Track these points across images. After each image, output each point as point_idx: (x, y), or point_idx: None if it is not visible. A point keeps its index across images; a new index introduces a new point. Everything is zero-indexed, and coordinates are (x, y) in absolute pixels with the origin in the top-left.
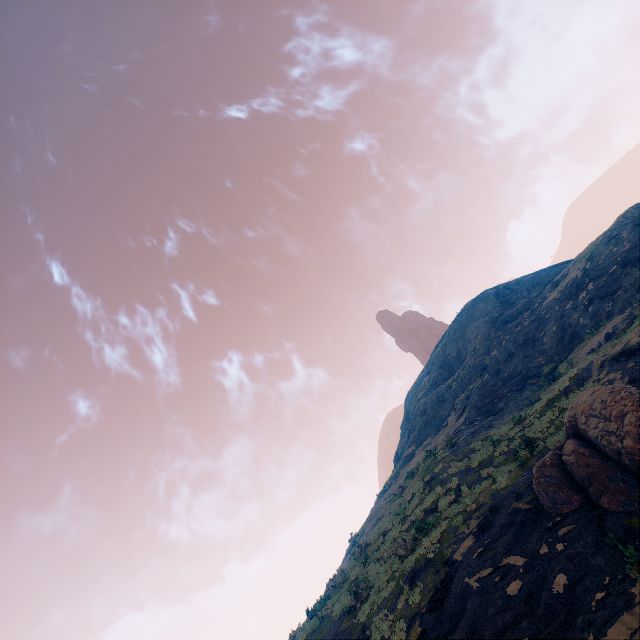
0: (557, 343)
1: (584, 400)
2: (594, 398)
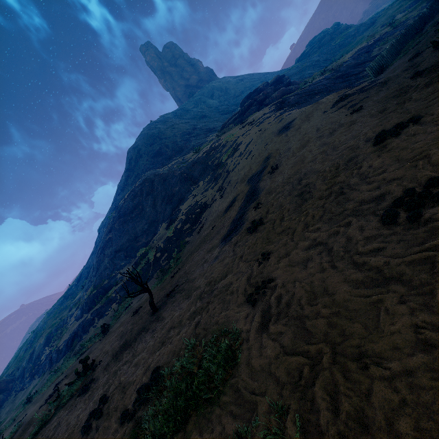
0: None
1: None
2: None
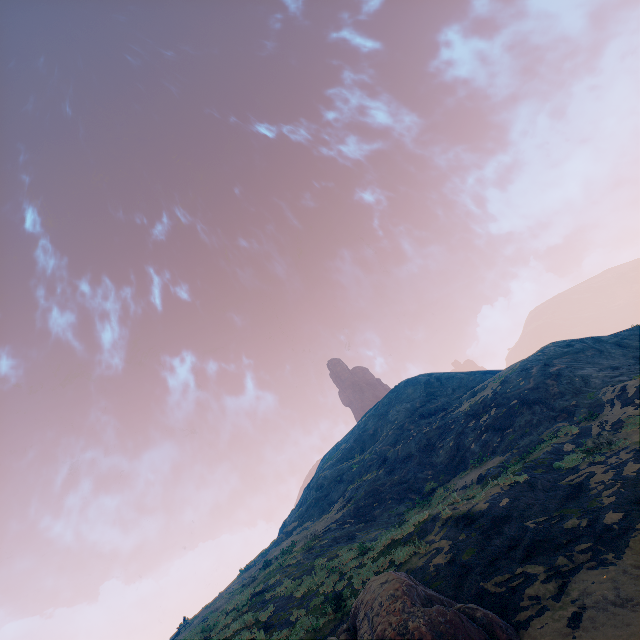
0: (448, 461)
1: (375, 588)
2: (379, 593)
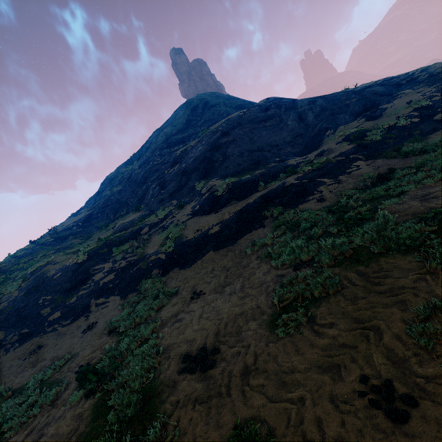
0: (141, 196)
1: None
2: None
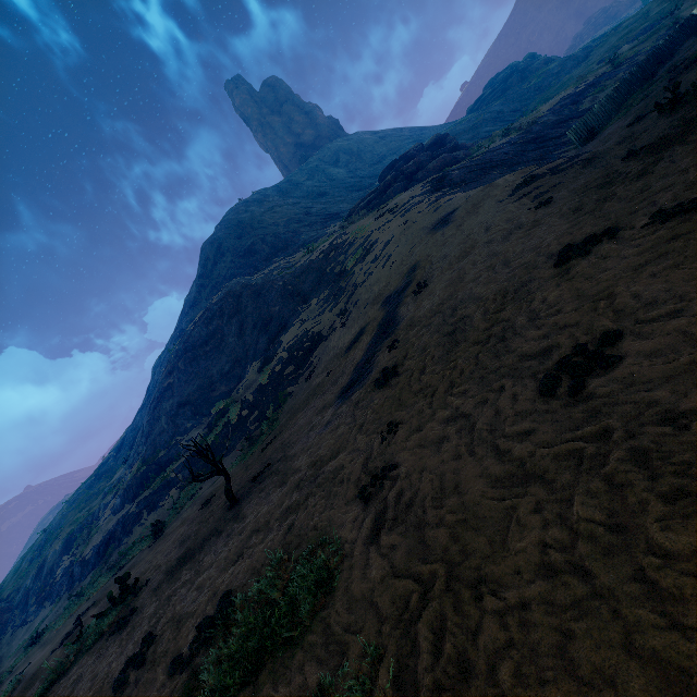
0: None
1: None
2: None
